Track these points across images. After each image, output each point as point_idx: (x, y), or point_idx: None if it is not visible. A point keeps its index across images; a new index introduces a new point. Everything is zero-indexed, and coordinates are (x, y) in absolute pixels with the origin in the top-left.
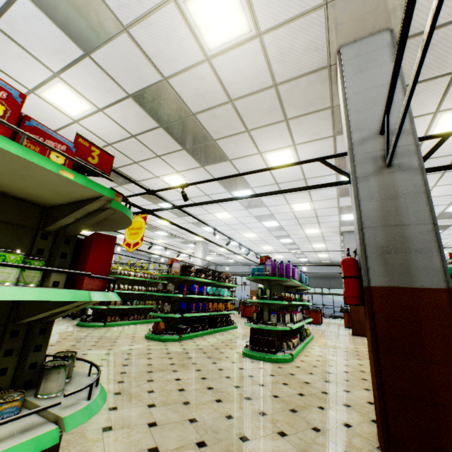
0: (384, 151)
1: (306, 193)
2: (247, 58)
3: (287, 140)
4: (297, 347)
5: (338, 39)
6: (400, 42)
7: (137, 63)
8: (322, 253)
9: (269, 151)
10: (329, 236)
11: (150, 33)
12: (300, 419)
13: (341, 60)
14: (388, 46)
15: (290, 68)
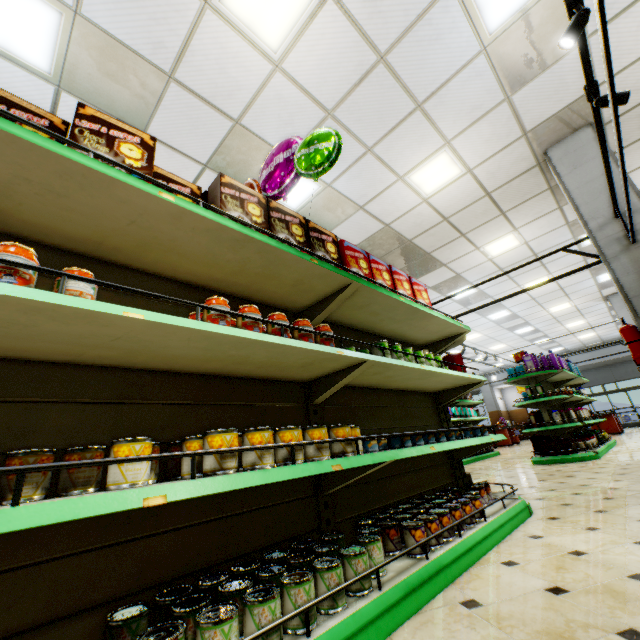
0: (625, 231)
1: (540, 267)
2: (459, 187)
3: (506, 228)
4: (599, 447)
5: (542, 147)
6: (608, 179)
7: (365, 224)
8: (584, 333)
9: (487, 243)
10: (587, 307)
11: (379, 203)
12: (630, 475)
13: (550, 161)
14: (593, 140)
15: (500, 179)
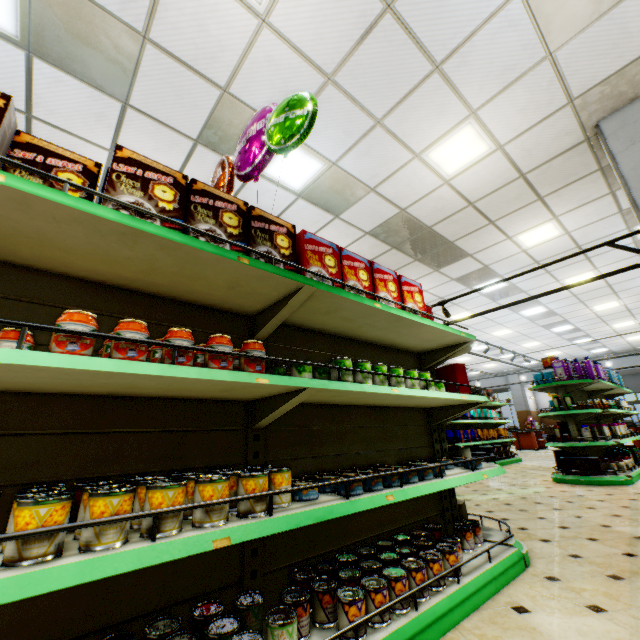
0: None
1: (584, 261)
2: (488, 167)
3: (544, 216)
4: (634, 470)
5: (592, 118)
6: None
7: (378, 208)
8: (633, 335)
9: (521, 233)
10: (639, 306)
11: (393, 185)
12: None
13: (602, 135)
14: None
15: (538, 157)
